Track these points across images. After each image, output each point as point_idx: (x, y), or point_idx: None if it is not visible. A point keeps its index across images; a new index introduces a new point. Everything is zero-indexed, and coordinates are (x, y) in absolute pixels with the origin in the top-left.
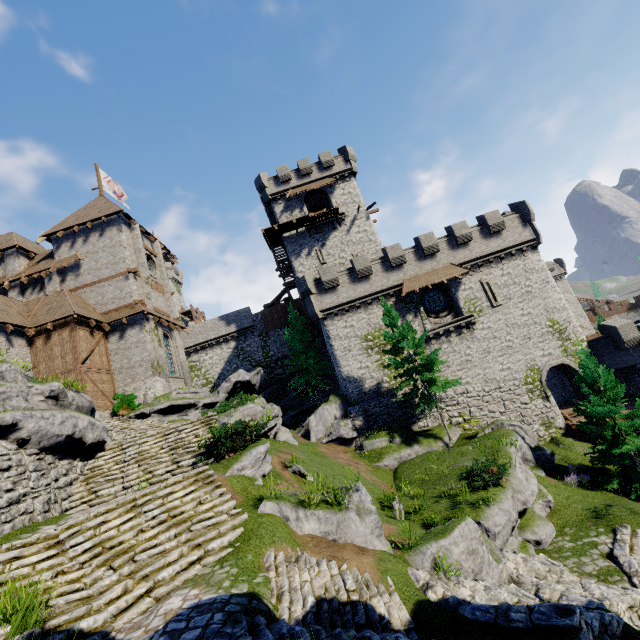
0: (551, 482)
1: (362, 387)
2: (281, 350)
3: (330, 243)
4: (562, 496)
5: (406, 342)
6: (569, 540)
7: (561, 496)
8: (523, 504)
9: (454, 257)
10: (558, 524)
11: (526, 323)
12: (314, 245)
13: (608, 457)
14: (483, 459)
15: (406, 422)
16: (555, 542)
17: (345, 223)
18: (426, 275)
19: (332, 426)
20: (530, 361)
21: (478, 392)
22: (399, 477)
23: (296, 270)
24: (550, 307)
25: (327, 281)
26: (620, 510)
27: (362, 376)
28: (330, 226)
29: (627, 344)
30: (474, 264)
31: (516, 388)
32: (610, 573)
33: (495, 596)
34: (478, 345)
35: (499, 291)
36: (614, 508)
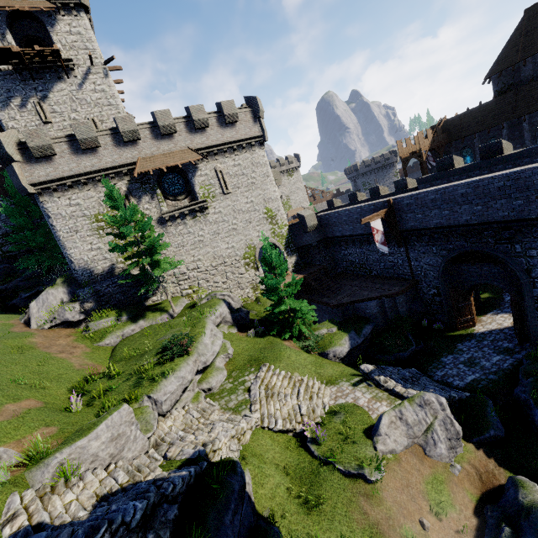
0: (238, 336)
1: (94, 269)
2: (9, 224)
3: (55, 97)
4: (240, 347)
5: (126, 227)
6: (231, 382)
7: (240, 347)
8: (204, 364)
9: (192, 141)
10: (230, 370)
11: (249, 210)
12: (30, 95)
13: (274, 314)
14: (186, 330)
15: (140, 298)
16: (222, 385)
17: (75, 74)
18: (162, 156)
19: (56, 311)
20: (249, 241)
21: (207, 267)
22: (114, 355)
23: (4, 125)
24: (267, 197)
25: (36, 147)
26: (268, 353)
27: (94, 258)
28: (53, 73)
29: (309, 229)
30: (210, 151)
31: (237, 262)
32: (242, 405)
33: (102, 488)
34: (210, 227)
35: (230, 180)
36: (266, 352)
